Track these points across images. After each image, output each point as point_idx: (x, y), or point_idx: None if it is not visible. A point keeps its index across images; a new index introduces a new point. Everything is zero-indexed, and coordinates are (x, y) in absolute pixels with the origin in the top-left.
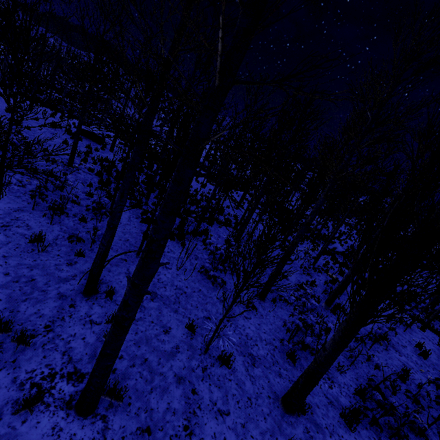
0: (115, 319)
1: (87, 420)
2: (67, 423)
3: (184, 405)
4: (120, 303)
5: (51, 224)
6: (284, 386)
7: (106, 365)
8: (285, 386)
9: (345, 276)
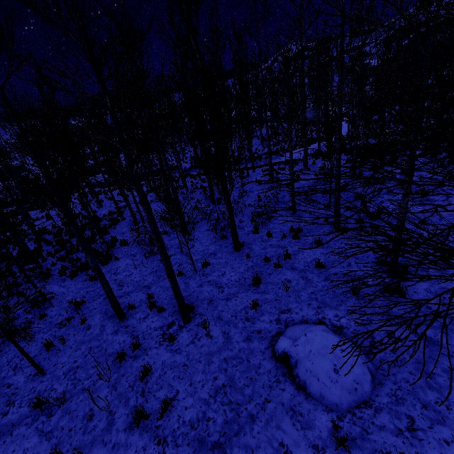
0: (170, 276)
1: (193, 320)
2: (189, 327)
3: (211, 286)
4: (166, 270)
5: (32, 339)
6: (231, 247)
7: (181, 295)
8: (231, 247)
9: (208, 182)
